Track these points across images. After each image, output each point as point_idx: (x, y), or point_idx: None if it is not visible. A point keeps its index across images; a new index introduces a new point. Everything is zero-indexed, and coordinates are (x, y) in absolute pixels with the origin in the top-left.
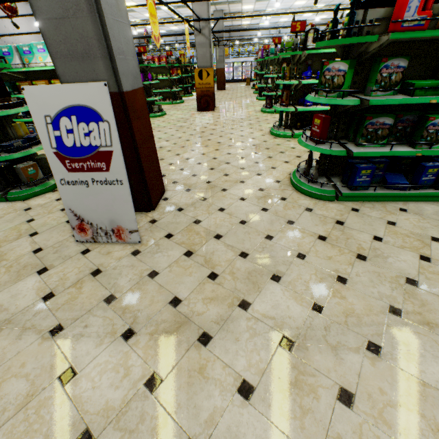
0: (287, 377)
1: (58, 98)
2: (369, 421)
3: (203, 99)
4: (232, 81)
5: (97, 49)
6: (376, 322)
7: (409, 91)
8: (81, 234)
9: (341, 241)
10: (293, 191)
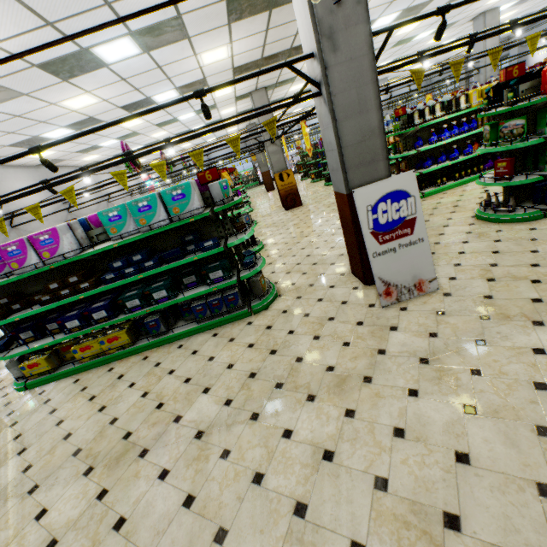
0: None
1: (378, 190)
2: None
3: (288, 198)
4: None
5: (380, 155)
6: None
7: None
8: (386, 299)
9: None
10: (497, 225)
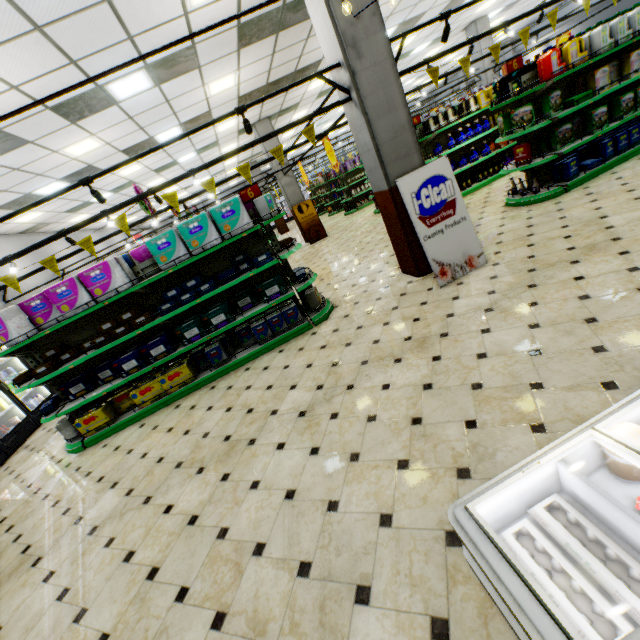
0: None
1: (418, 178)
2: None
3: (312, 231)
4: None
5: (413, 149)
6: None
7: (571, 105)
8: (443, 279)
9: (606, 195)
10: (526, 207)
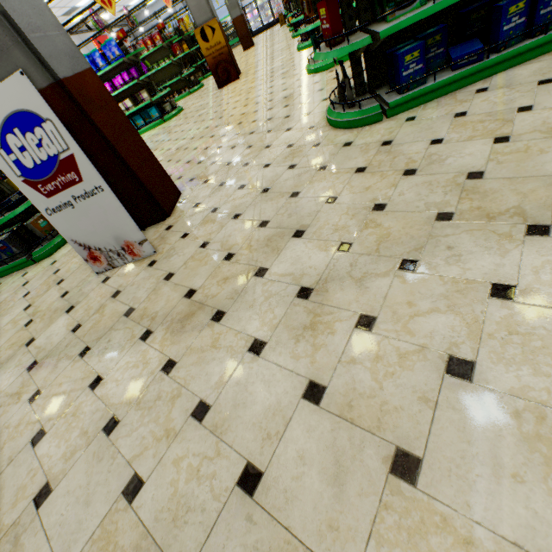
0: (302, 323)
1: None
2: (389, 337)
3: (219, 69)
4: (263, 30)
5: (4, 37)
6: (416, 238)
7: None
8: (97, 265)
9: (385, 164)
10: (329, 131)
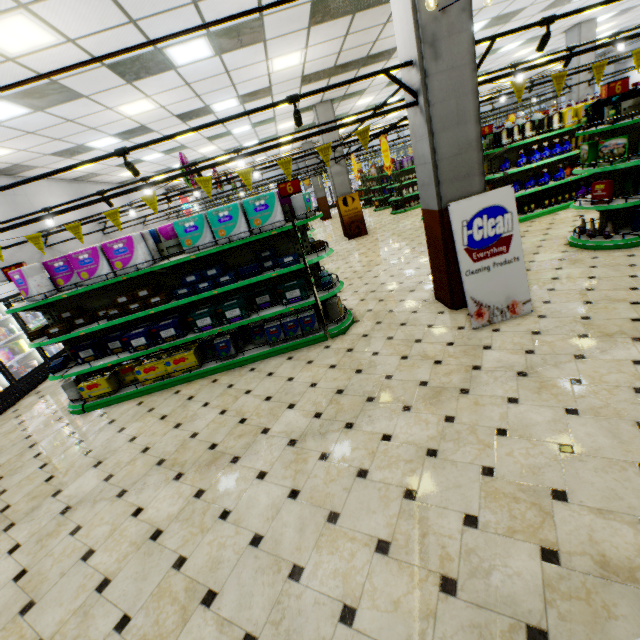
0: None
1: (474, 205)
2: None
3: (352, 226)
4: None
5: (476, 170)
6: None
7: None
8: (477, 321)
9: None
10: (592, 252)
